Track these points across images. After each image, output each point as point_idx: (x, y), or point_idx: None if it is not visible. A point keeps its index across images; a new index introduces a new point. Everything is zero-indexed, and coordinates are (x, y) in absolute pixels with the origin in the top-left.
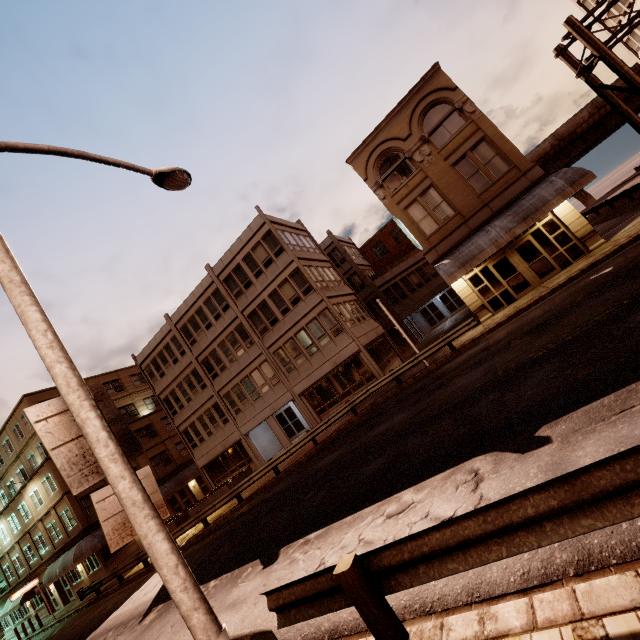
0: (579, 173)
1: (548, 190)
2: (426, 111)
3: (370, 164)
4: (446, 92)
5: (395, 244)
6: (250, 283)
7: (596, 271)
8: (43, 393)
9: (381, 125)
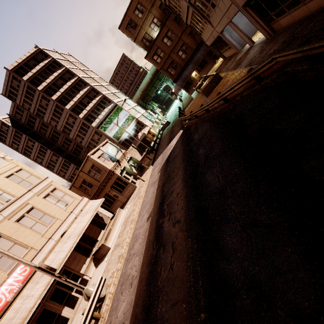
0: None
1: None
2: None
3: None
4: None
5: None
6: None
7: None
8: (123, 22)
9: None
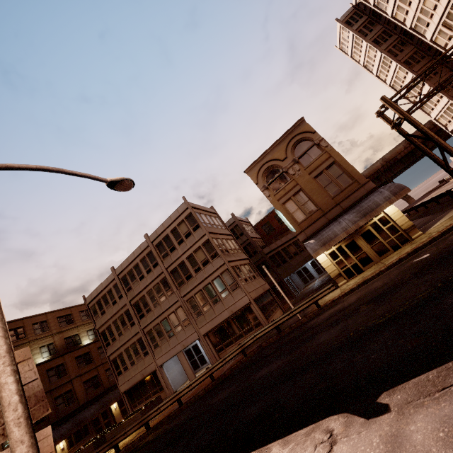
0: (399, 187)
1: (379, 197)
2: (296, 144)
3: (260, 174)
4: (309, 134)
5: (278, 224)
6: (174, 248)
7: (418, 255)
8: (11, 323)
9: (267, 151)
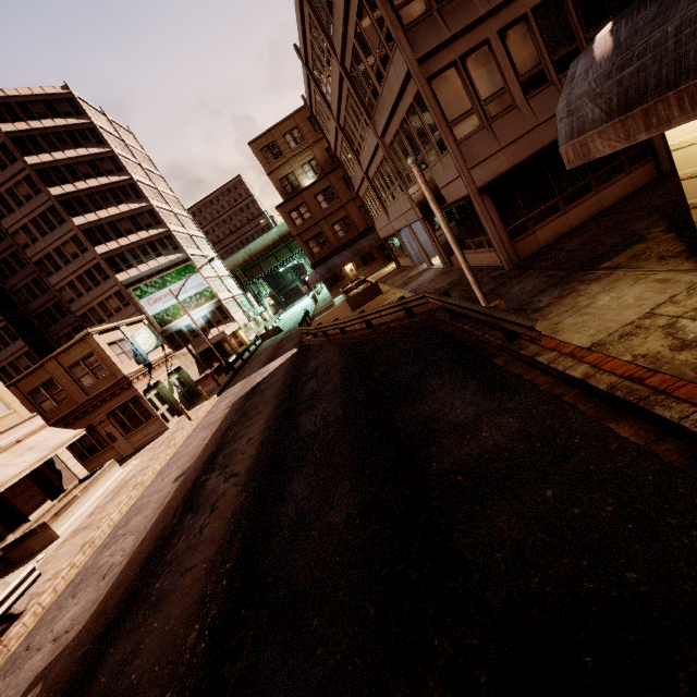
0: None
1: None
2: None
3: None
4: None
5: None
6: (330, 2)
7: None
8: (261, 139)
9: None
